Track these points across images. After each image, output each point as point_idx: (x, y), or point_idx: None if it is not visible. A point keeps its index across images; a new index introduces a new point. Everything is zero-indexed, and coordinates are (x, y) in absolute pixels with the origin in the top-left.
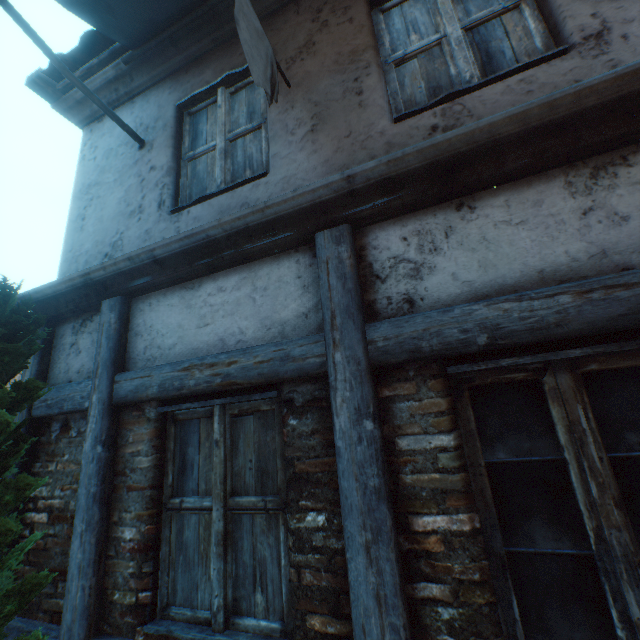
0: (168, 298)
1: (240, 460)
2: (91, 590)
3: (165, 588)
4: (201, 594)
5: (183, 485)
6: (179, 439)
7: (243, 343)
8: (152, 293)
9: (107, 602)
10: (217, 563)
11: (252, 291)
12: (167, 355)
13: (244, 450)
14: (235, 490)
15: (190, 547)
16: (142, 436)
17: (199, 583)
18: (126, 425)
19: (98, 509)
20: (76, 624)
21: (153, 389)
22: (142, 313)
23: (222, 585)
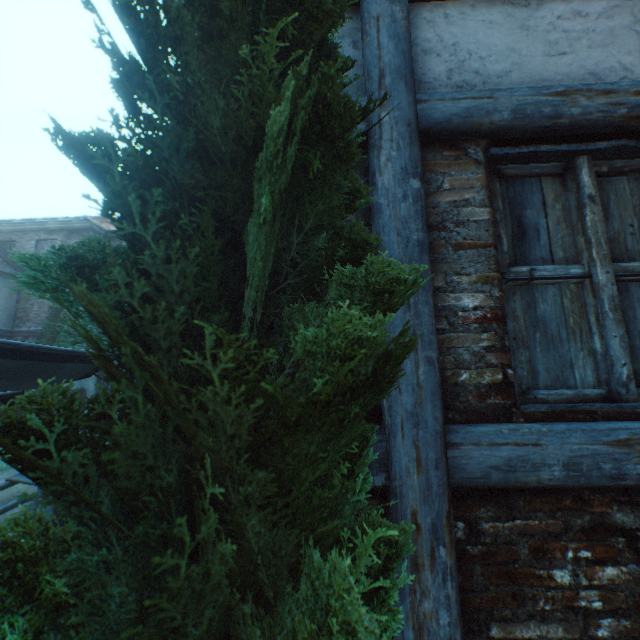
0: (480, 12)
1: (614, 225)
2: (438, 365)
3: (522, 369)
4: (578, 372)
5: (524, 253)
6: (506, 200)
7: (629, 81)
8: (446, 2)
9: (446, 386)
10: (617, 330)
11: (632, 23)
12: (495, 84)
13: (619, 214)
14: (612, 257)
15: (550, 323)
16: (468, 182)
17: (573, 361)
18: (432, 168)
19: (428, 263)
20: (426, 407)
21: (502, 115)
22: (431, 26)
23: (628, 354)
